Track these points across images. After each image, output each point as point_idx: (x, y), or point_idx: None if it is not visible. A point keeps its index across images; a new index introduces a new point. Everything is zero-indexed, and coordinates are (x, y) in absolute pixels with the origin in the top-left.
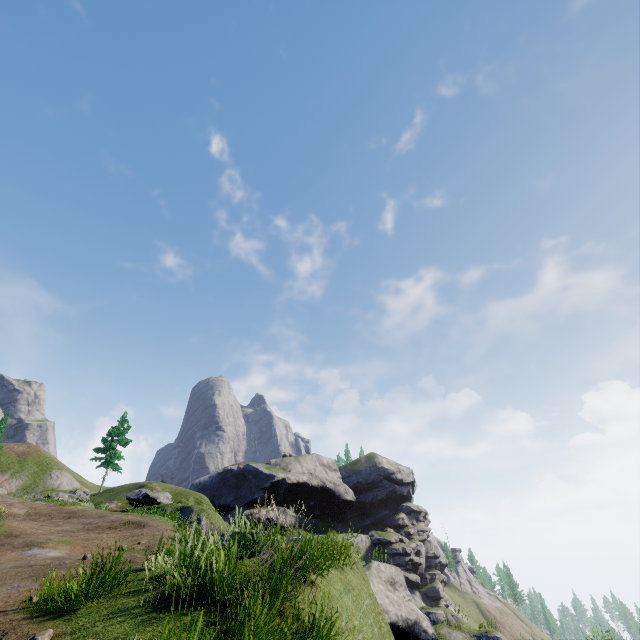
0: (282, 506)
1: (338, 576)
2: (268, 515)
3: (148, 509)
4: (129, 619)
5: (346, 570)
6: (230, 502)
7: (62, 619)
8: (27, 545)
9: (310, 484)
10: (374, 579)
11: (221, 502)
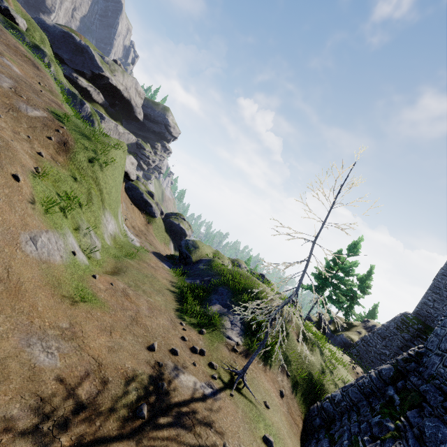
0: (98, 89)
1: (119, 153)
2: (88, 87)
3: (9, 23)
4: (79, 135)
5: (122, 153)
6: (65, 59)
7: (63, 124)
8: None
9: (122, 93)
10: (128, 159)
11: (58, 52)
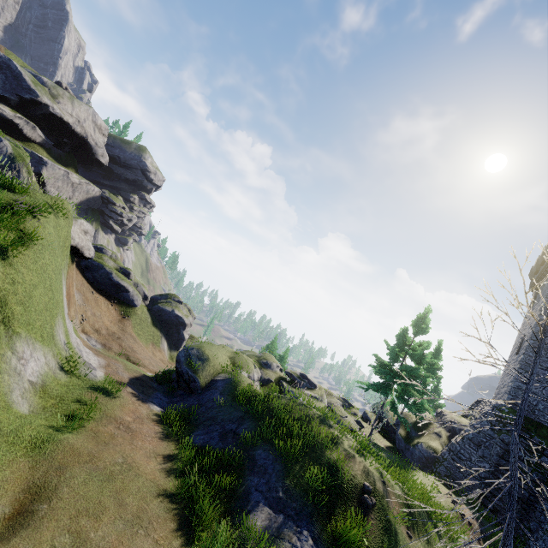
0: (34, 122)
1: (54, 219)
2: (14, 119)
3: None
4: None
5: (61, 218)
6: None
7: None
8: None
9: (73, 128)
10: (76, 226)
11: None
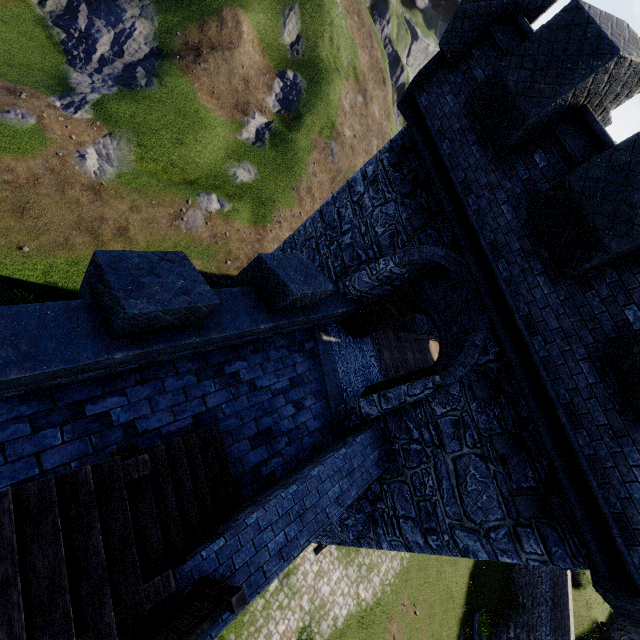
0: None
1: None
2: None
3: None
4: None
5: None
6: None
7: None
8: (371, 100)
9: None
10: None
11: None
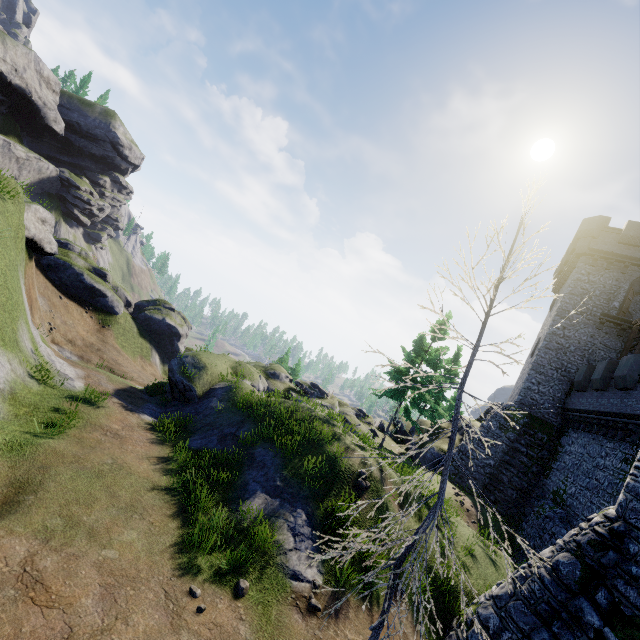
0: None
1: (0, 203)
2: None
3: None
4: None
5: (9, 201)
6: None
7: None
8: None
9: (9, 79)
10: (30, 213)
11: None
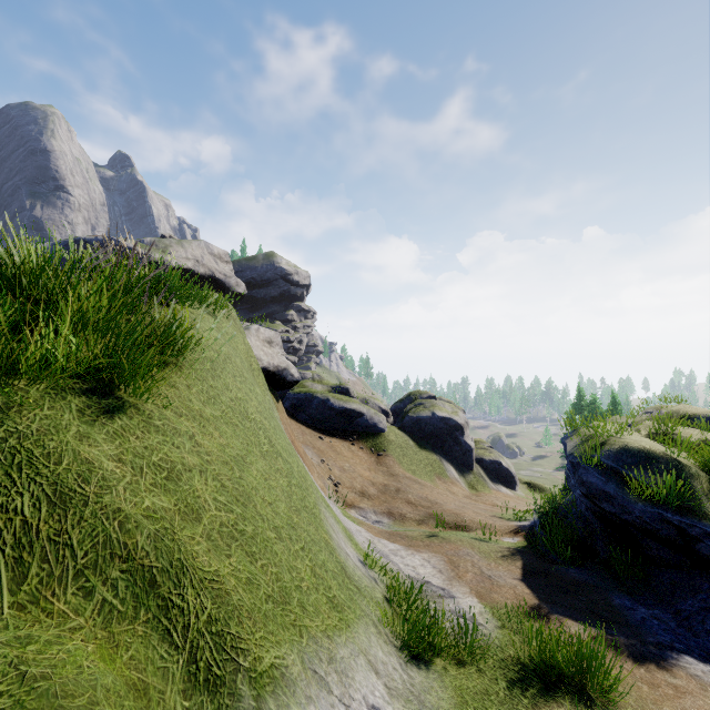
0: None
1: (211, 321)
2: None
3: None
4: None
5: (222, 321)
6: None
7: None
8: None
9: (196, 272)
10: (252, 337)
11: None
